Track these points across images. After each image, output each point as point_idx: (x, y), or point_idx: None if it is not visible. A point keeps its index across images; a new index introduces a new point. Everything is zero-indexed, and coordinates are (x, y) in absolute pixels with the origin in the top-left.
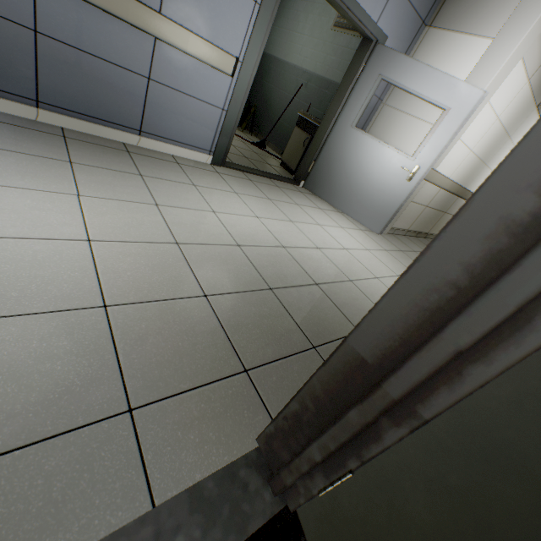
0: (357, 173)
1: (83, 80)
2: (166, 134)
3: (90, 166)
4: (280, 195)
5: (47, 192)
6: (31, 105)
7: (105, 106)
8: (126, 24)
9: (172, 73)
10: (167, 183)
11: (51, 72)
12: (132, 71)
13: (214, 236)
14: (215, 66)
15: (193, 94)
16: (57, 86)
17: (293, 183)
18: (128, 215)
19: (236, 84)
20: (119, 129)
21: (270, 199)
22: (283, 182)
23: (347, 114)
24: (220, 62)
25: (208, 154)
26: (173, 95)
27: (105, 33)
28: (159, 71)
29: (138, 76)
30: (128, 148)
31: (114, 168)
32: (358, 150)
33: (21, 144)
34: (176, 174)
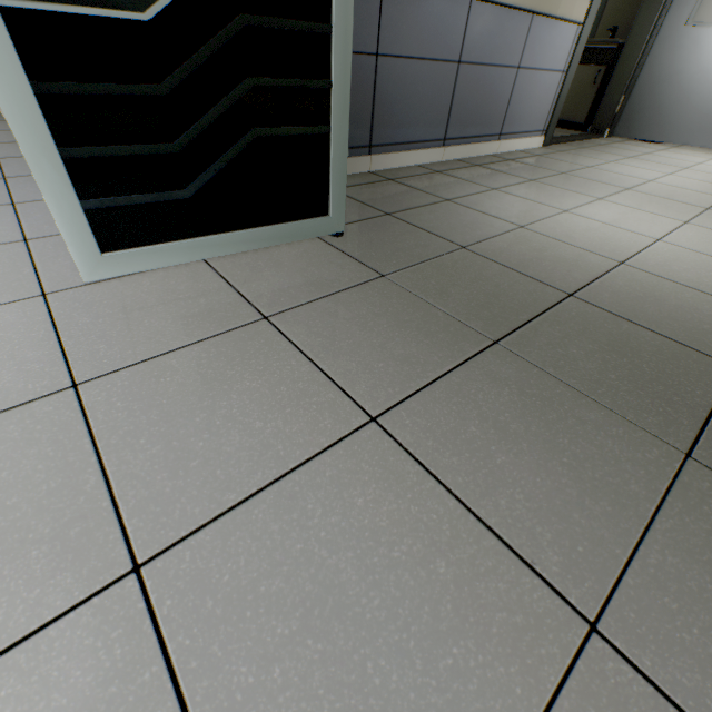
0: (700, 85)
1: (475, 99)
2: (515, 129)
3: (540, 179)
4: (623, 152)
5: (590, 203)
6: (439, 146)
7: (483, 119)
8: (516, 13)
9: (535, 50)
10: (583, 173)
11: (458, 102)
12: (508, 67)
13: (700, 197)
14: (572, 20)
15: (545, 66)
16: (459, 115)
17: (598, 136)
18: (645, 202)
19: (581, 32)
20: (486, 141)
21: (629, 157)
22: (590, 139)
23: (675, 11)
24: (577, 12)
25: (540, 135)
26: (530, 78)
27: (500, 34)
28: (526, 54)
29: (511, 70)
30: (501, 157)
31: (546, 175)
32: (700, 52)
33: (492, 180)
34: (563, 164)
